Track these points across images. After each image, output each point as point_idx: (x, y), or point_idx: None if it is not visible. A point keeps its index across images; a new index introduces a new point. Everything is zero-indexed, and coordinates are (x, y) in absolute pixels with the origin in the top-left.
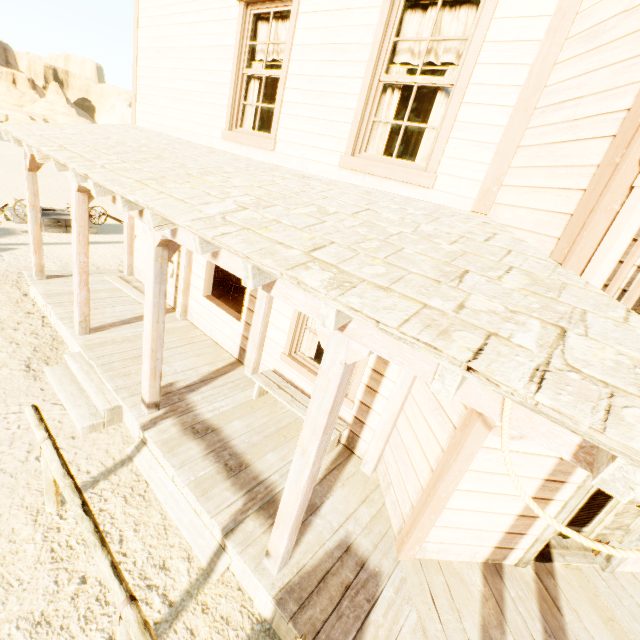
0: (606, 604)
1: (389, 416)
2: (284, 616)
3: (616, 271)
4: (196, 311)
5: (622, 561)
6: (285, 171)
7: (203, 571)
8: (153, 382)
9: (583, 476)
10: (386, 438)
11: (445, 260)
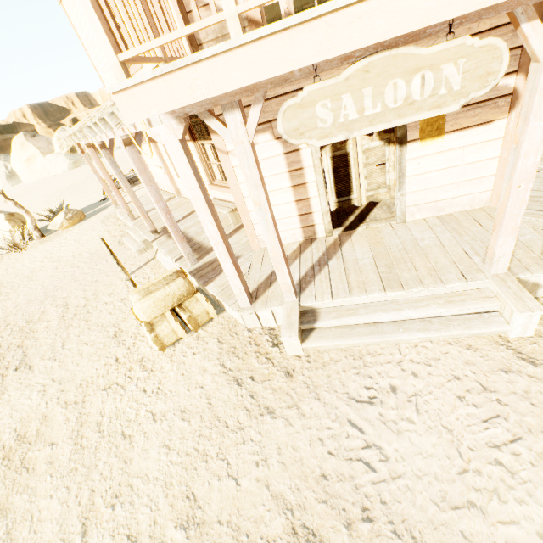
0: (382, 237)
1: None
2: (191, 275)
3: (205, 31)
4: (182, 189)
5: (404, 211)
6: None
7: None
8: (146, 220)
9: (311, 159)
10: None
11: None
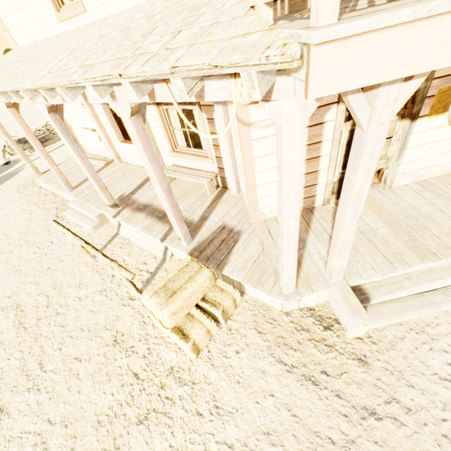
0: (379, 204)
1: (227, 155)
2: None
3: None
4: (123, 154)
5: (393, 179)
6: (96, 23)
7: (162, 260)
8: (105, 193)
9: (331, 133)
10: (233, 169)
11: (151, 27)
